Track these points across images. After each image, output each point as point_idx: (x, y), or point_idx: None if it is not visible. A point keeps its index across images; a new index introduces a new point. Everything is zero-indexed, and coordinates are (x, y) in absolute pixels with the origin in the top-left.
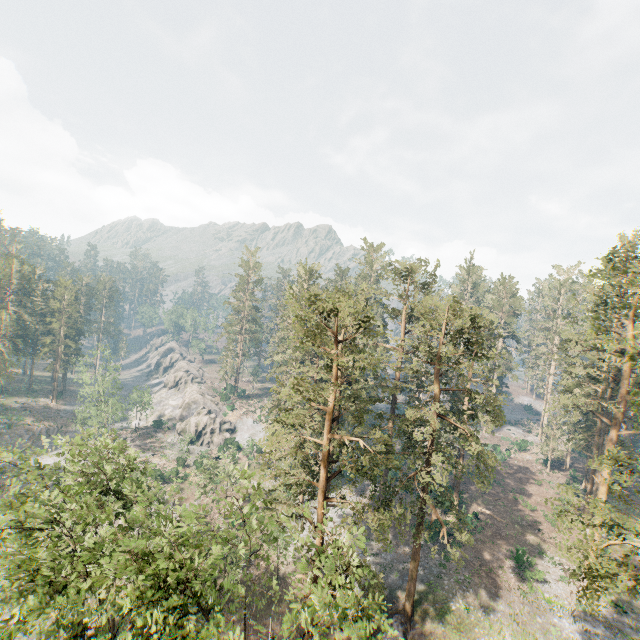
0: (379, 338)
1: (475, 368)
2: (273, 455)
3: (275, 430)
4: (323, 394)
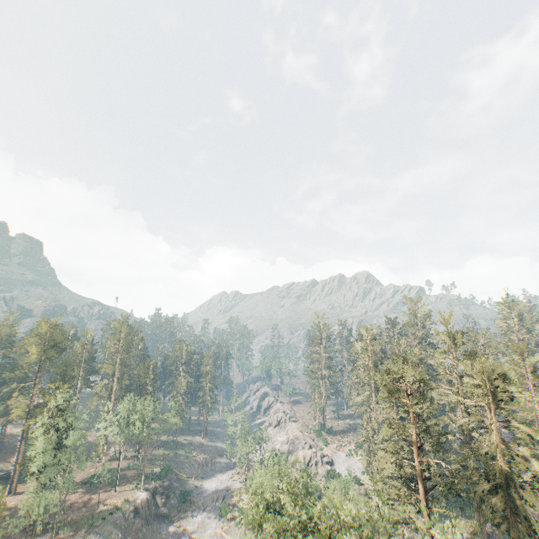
0: (436, 390)
1: (515, 407)
2: (386, 470)
3: (369, 461)
4: (406, 429)
